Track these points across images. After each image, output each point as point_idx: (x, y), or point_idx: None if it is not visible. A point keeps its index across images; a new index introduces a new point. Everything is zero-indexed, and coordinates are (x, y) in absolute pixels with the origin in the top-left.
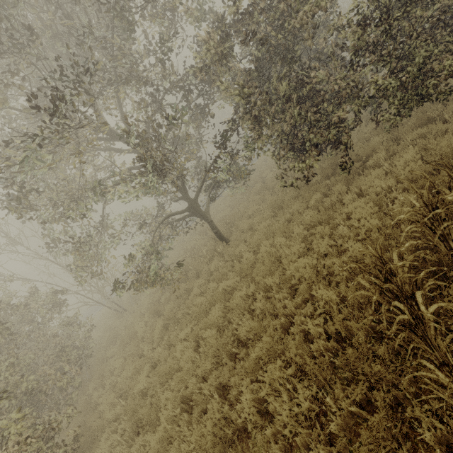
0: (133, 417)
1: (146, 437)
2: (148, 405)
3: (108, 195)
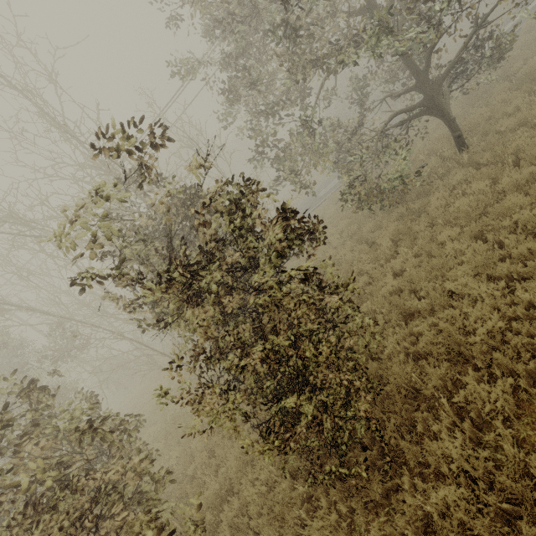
0: (398, 307)
1: (434, 318)
2: (416, 298)
3: (359, 54)
